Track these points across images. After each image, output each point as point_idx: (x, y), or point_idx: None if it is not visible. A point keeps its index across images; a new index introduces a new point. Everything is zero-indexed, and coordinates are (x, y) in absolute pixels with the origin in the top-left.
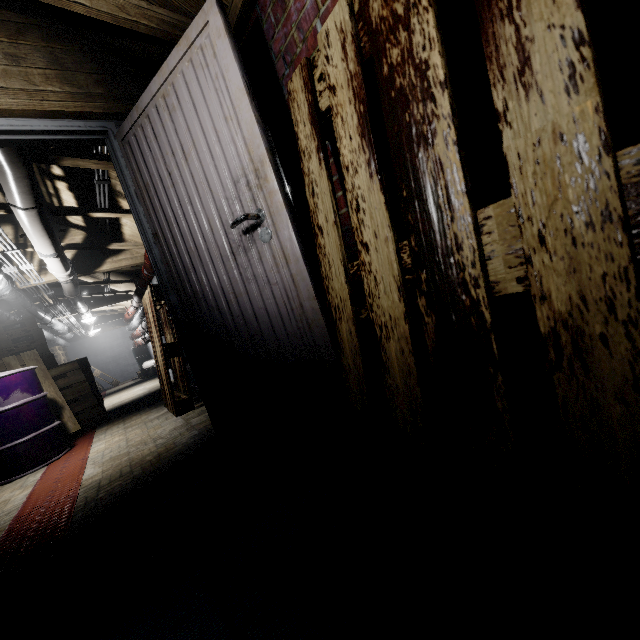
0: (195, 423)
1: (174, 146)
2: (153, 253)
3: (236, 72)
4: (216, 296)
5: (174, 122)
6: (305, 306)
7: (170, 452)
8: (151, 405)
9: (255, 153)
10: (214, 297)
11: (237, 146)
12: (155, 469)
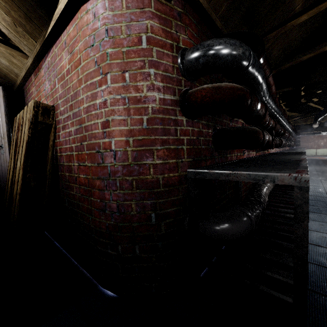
0: None
1: None
2: None
3: (3, 108)
4: None
5: None
6: None
7: None
8: None
9: (4, 130)
10: None
11: (0, 125)
12: None
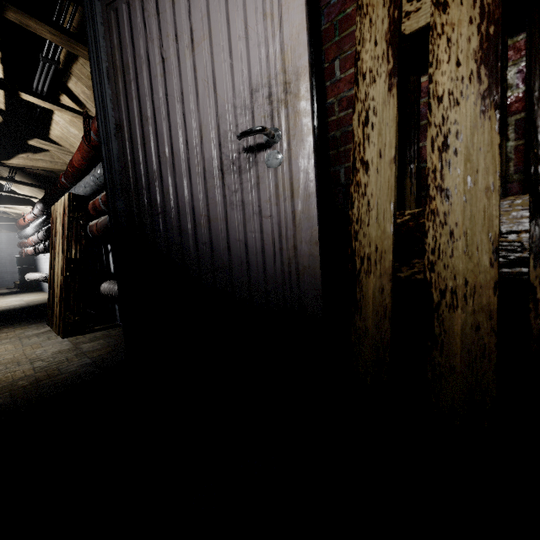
0: (87, 349)
1: (181, 29)
2: (109, 146)
3: None
4: (181, 214)
5: (190, 1)
6: (300, 249)
7: (53, 380)
8: (29, 319)
9: (293, 62)
10: (178, 215)
11: (269, 49)
12: (30, 399)
